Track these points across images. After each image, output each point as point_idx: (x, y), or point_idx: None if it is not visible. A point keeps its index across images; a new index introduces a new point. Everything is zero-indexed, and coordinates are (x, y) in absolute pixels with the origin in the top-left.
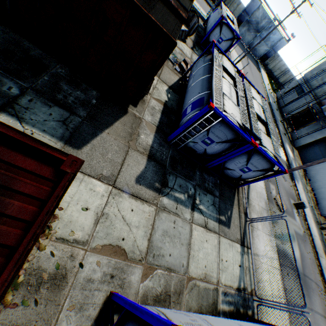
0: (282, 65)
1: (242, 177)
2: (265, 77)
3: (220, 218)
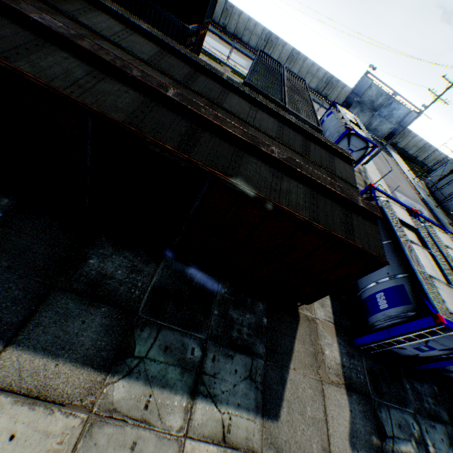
0: (419, 141)
1: None
2: (400, 160)
3: None
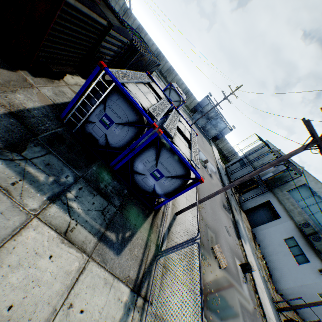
0: (230, 147)
1: (156, 188)
2: (216, 151)
3: (106, 234)
